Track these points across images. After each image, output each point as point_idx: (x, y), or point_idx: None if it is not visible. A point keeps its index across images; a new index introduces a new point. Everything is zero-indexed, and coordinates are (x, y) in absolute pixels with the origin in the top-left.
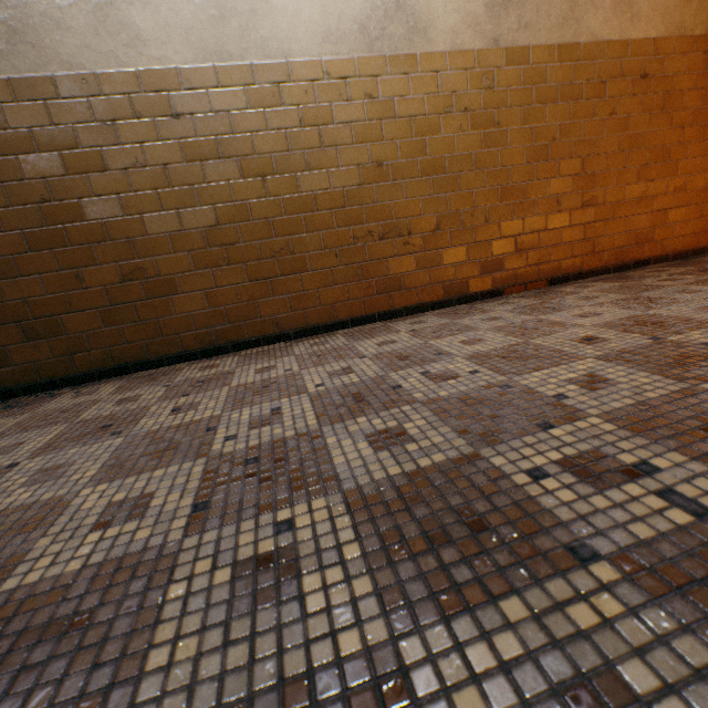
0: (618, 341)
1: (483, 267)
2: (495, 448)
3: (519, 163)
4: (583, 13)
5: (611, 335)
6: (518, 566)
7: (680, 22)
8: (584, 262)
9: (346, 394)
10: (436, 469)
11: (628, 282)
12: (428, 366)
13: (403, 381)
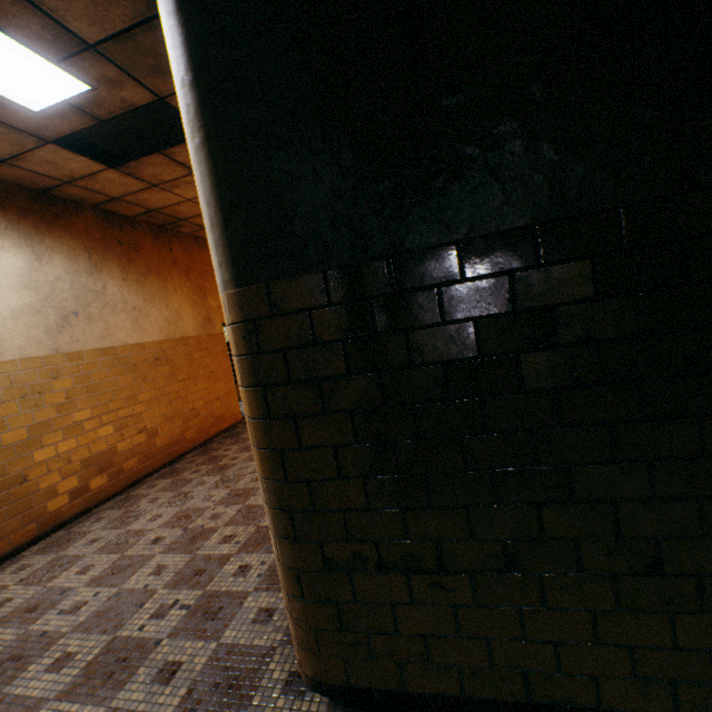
0: (171, 535)
1: (74, 494)
2: (123, 628)
3: (90, 417)
4: (115, 332)
5: (168, 532)
6: (142, 659)
7: (170, 333)
8: (150, 465)
9: (2, 662)
10: (99, 655)
11: (177, 476)
12: (61, 605)
13: (47, 626)
